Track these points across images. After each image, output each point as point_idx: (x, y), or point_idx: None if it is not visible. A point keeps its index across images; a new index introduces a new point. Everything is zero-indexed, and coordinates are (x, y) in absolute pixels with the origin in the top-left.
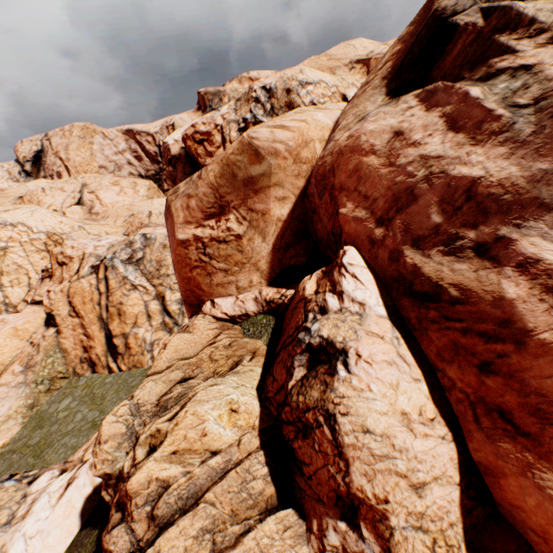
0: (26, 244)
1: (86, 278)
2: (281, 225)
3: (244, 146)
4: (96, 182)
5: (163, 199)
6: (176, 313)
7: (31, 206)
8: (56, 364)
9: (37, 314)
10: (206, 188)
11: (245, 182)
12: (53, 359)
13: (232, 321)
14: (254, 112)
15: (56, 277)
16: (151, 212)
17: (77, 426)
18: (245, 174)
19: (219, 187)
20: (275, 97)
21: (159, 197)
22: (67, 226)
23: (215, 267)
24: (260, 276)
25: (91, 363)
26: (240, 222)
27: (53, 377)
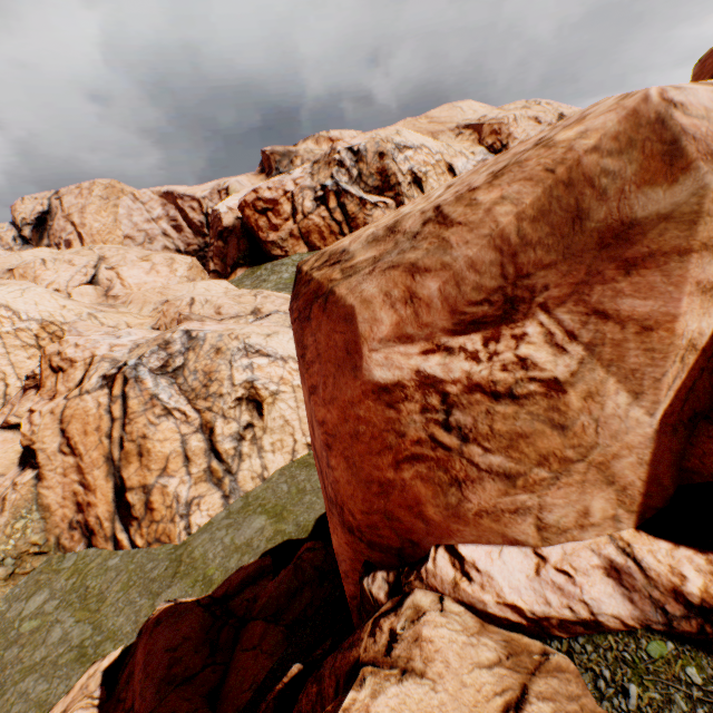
0: (7, 336)
1: (93, 394)
2: (690, 362)
3: (640, 127)
4: (118, 255)
5: (210, 282)
6: (230, 454)
7: (22, 283)
8: (29, 530)
9: (9, 445)
10: (483, 249)
11: (605, 236)
12: (24, 523)
13: (530, 631)
14: (336, 178)
15: (46, 390)
16: (194, 299)
17: (51, 654)
18: (614, 211)
19: (522, 248)
20: (364, 161)
21: (203, 279)
22: (72, 313)
23: (476, 463)
24: (615, 498)
25: (86, 530)
26: (558, 345)
27: (21, 552)
